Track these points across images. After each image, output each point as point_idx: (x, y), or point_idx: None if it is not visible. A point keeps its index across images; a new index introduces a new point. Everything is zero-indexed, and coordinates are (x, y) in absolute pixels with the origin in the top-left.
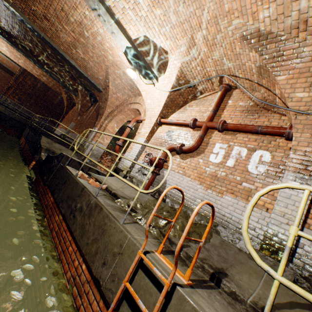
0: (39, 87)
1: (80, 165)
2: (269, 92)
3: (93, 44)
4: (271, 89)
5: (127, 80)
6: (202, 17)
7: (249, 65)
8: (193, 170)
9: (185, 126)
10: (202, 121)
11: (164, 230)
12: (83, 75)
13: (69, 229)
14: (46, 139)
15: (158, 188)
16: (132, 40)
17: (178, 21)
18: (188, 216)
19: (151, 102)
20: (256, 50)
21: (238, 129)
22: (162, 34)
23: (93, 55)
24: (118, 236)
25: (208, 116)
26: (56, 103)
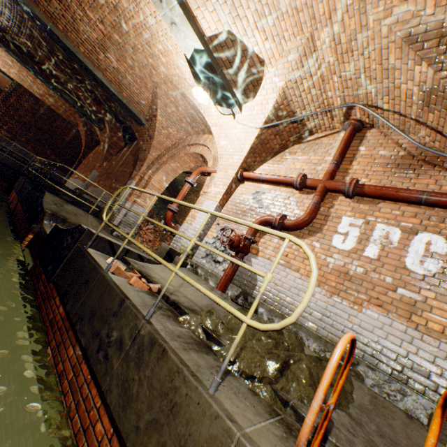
0: (42, 114)
1: (112, 247)
2: (436, 136)
3: (135, 45)
4: (444, 130)
5: (188, 107)
6: (337, 0)
7: (408, 88)
8: (304, 261)
9: (285, 185)
10: (317, 179)
11: (280, 388)
12: (114, 96)
13: (97, 381)
14: (52, 198)
15: (243, 288)
16: (206, 39)
17: (292, 7)
18: (302, 343)
19: (228, 144)
20: (430, 61)
21: (384, 195)
22: (259, 29)
23: (134, 65)
24: (208, 427)
25: (327, 170)
26: (68, 139)
